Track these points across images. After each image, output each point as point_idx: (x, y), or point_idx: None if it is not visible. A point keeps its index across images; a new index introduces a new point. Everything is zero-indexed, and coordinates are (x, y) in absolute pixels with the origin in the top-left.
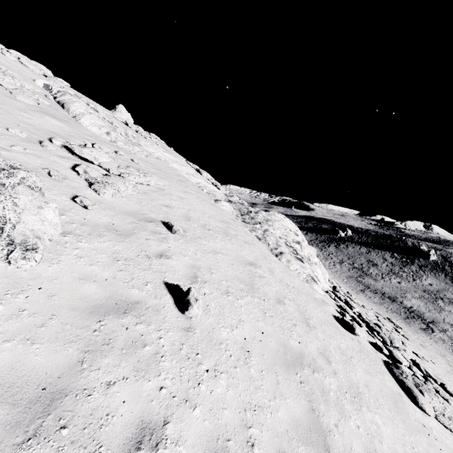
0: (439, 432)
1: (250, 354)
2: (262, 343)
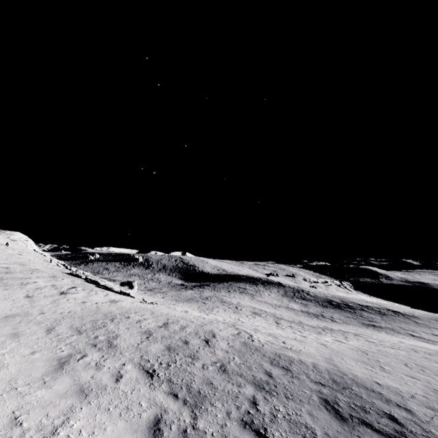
0: (47, 257)
1: (2, 240)
2: (5, 241)
